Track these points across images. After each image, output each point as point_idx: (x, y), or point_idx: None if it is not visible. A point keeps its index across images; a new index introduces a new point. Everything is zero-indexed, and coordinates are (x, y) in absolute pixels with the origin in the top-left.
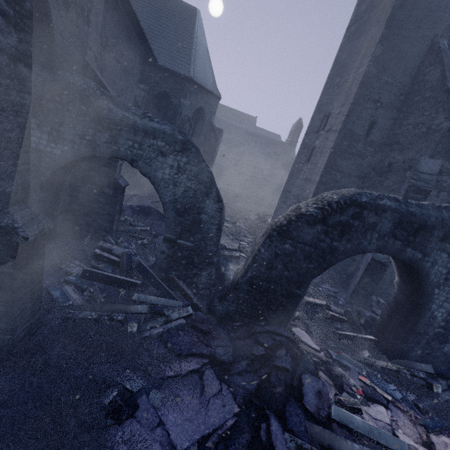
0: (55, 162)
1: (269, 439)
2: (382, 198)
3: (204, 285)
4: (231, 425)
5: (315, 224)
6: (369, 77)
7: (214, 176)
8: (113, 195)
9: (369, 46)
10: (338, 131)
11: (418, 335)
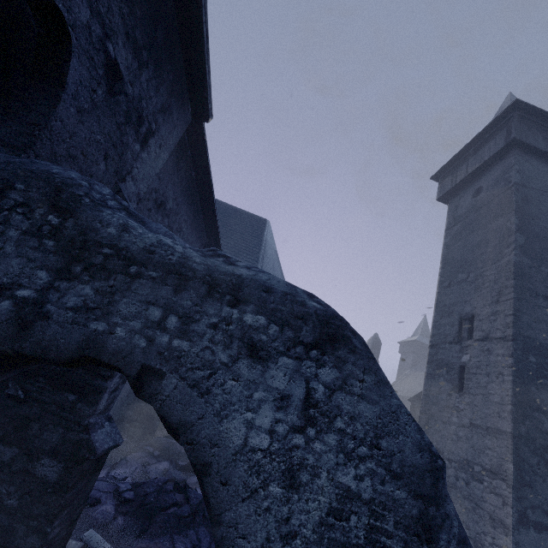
0: None
1: None
2: None
3: None
4: None
5: None
6: (523, 267)
7: None
8: (59, 481)
9: (501, 236)
10: (510, 338)
11: None
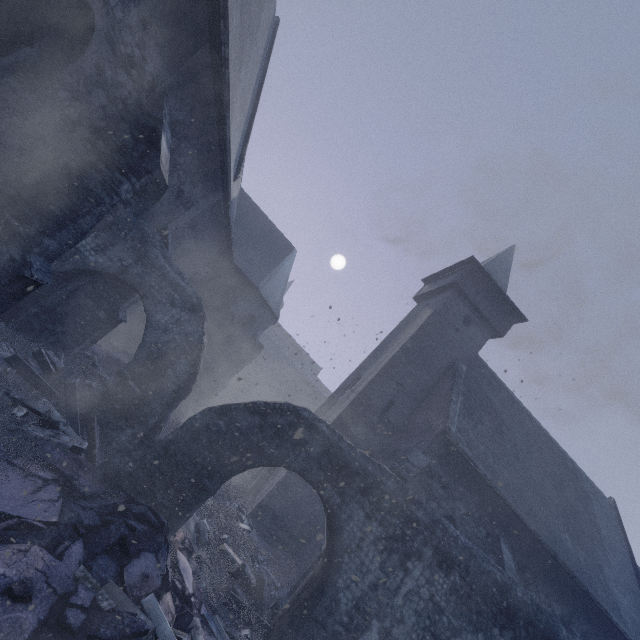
0: (84, 264)
1: (64, 550)
2: (321, 422)
3: (120, 446)
4: (38, 525)
5: (255, 414)
6: (397, 361)
7: (234, 401)
8: (104, 320)
9: (404, 338)
10: (358, 392)
11: (314, 623)
